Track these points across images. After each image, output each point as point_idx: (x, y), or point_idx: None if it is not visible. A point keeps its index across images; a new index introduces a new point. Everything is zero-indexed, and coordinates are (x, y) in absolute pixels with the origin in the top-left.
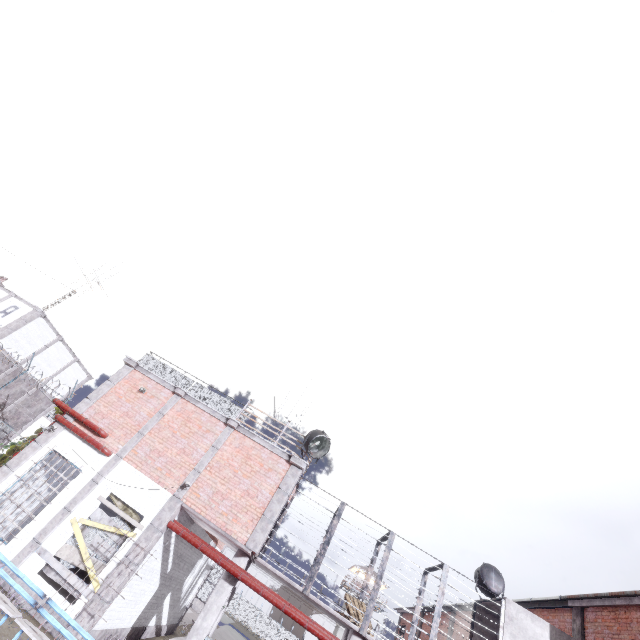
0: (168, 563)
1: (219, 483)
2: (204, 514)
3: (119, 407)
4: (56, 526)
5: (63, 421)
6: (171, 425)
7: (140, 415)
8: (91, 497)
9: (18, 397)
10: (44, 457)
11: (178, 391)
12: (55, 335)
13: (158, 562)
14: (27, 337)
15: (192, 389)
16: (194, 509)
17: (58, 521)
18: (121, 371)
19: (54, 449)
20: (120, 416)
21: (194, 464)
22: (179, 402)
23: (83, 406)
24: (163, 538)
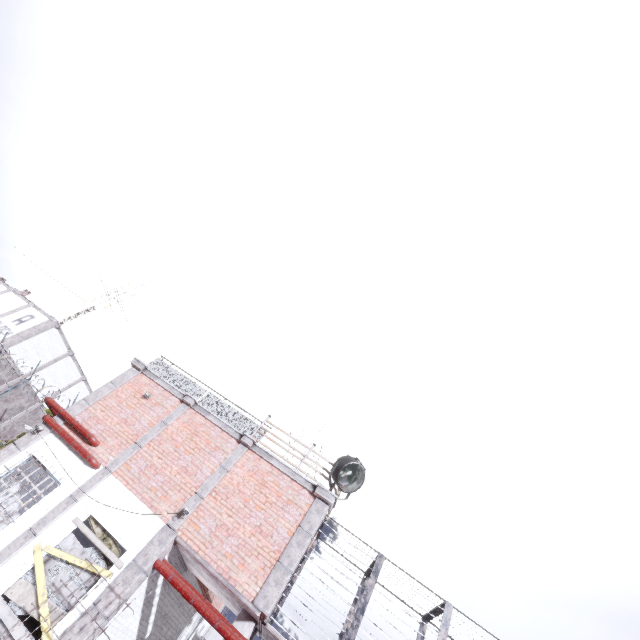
0: (148, 624)
1: (225, 514)
2: (202, 554)
3: (118, 412)
4: (14, 553)
5: (51, 422)
6: (174, 438)
7: (140, 423)
8: (65, 518)
9: (16, 413)
10: (20, 464)
11: (187, 399)
12: (66, 349)
13: (135, 620)
14: (37, 348)
15: (203, 399)
16: (190, 546)
17: (18, 546)
18: (126, 373)
19: (34, 455)
20: (117, 423)
21: (196, 487)
22: (187, 412)
23: (77, 408)
24: (146, 584)
